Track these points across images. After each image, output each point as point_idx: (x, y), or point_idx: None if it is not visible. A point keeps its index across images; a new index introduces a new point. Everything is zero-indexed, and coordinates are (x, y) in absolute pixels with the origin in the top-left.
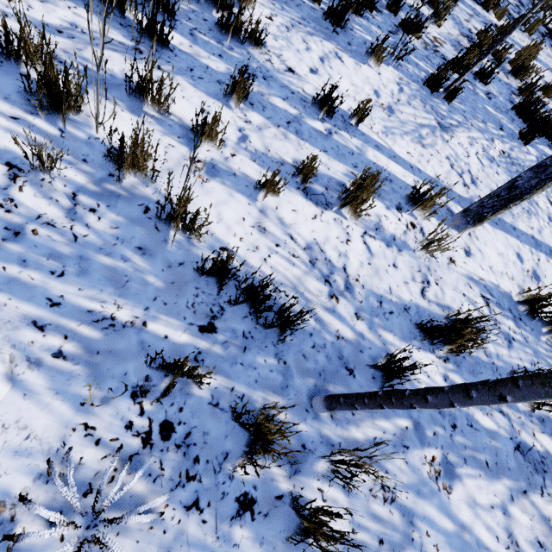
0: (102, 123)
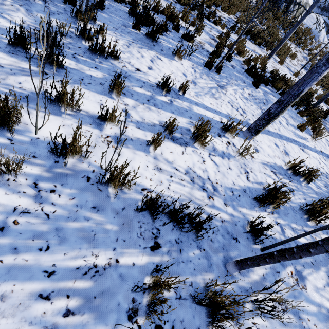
0: (39, 128)
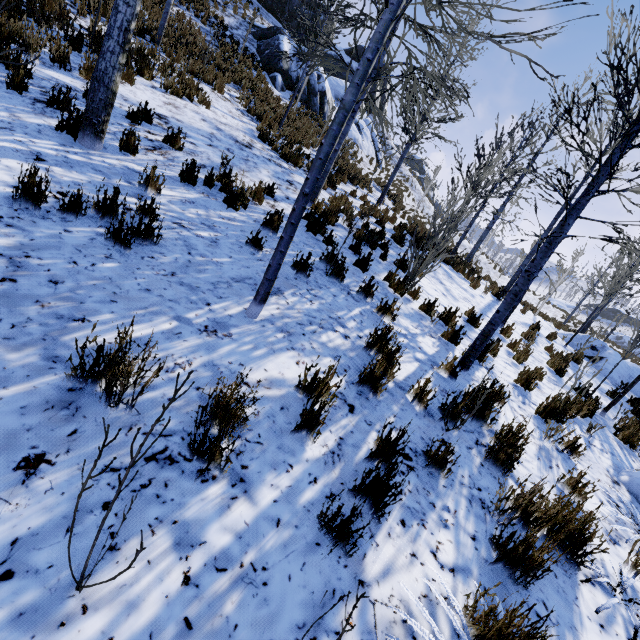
0: None
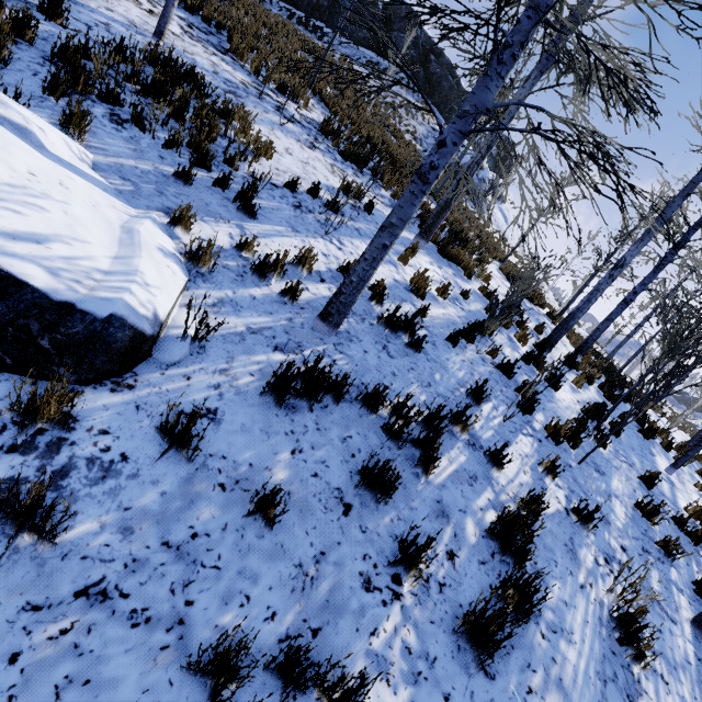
0: None
